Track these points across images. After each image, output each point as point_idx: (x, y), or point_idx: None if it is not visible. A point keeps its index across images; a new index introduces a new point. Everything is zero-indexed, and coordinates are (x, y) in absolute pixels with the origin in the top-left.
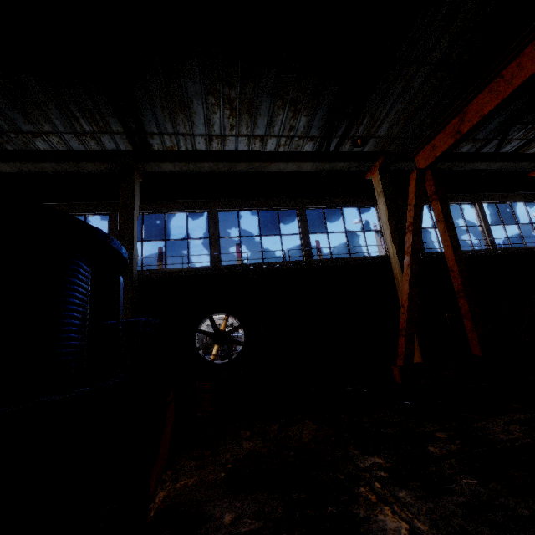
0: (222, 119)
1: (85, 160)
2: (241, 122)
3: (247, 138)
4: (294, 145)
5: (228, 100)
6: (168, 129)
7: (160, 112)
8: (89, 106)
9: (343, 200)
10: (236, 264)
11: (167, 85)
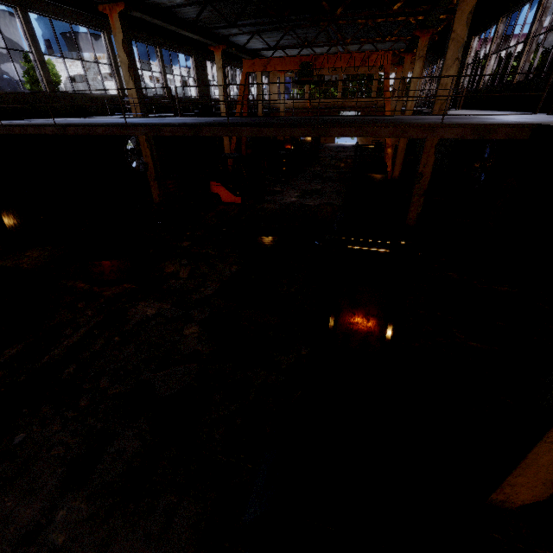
0: None
1: None
2: None
3: None
4: None
5: None
6: None
7: None
8: None
9: (179, 46)
10: None
11: None
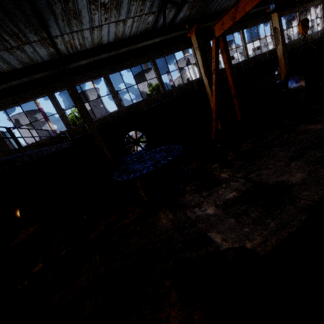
0: (100, 16)
1: (35, 72)
2: (111, 15)
3: (114, 23)
4: (142, 19)
5: (103, 5)
6: (66, 31)
7: (61, 22)
8: (15, 31)
9: (174, 48)
10: (130, 105)
11: (65, 6)
